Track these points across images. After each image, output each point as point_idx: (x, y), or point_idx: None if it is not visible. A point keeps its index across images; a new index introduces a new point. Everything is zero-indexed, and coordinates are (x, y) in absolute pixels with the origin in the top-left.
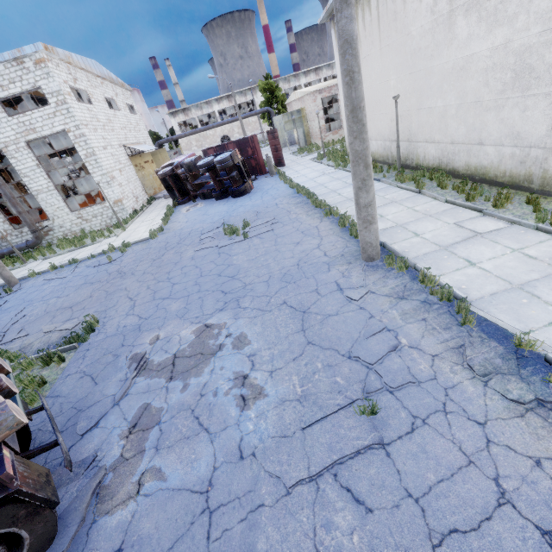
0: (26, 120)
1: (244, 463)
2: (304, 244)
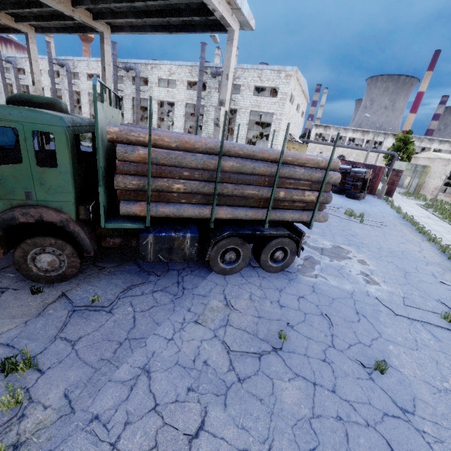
0: (259, 100)
1: (370, 297)
2: (407, 245)
